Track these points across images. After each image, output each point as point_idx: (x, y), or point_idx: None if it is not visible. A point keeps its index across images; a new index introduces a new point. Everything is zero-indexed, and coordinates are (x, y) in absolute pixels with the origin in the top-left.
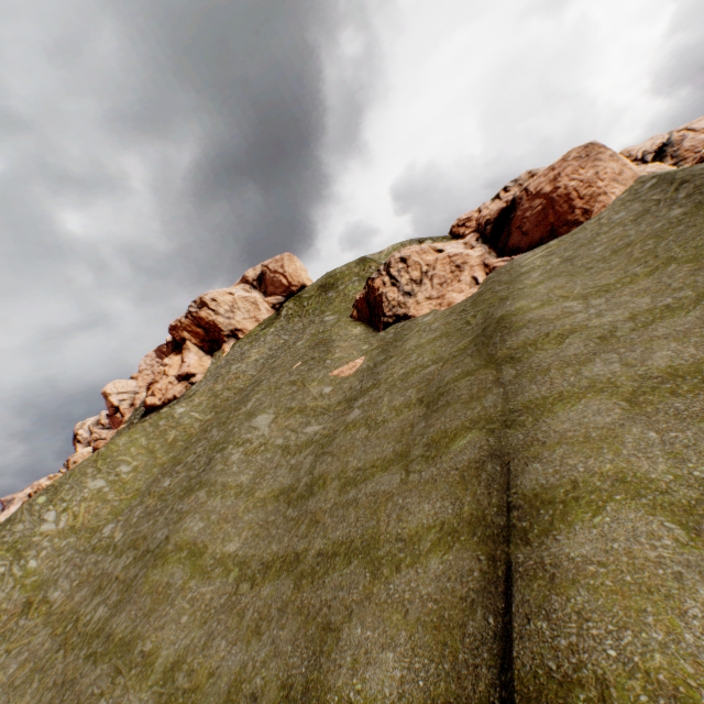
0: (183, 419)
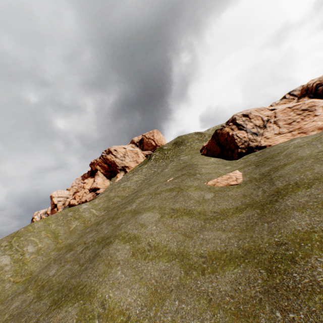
0: (84, 213)
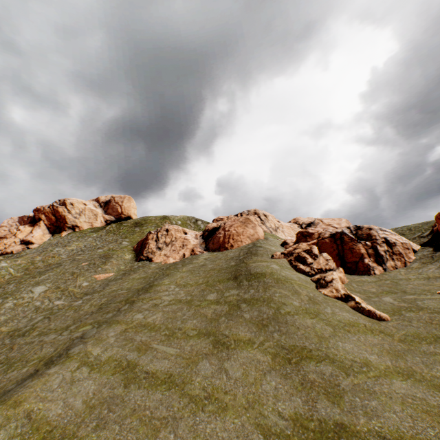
0: (1, 270)
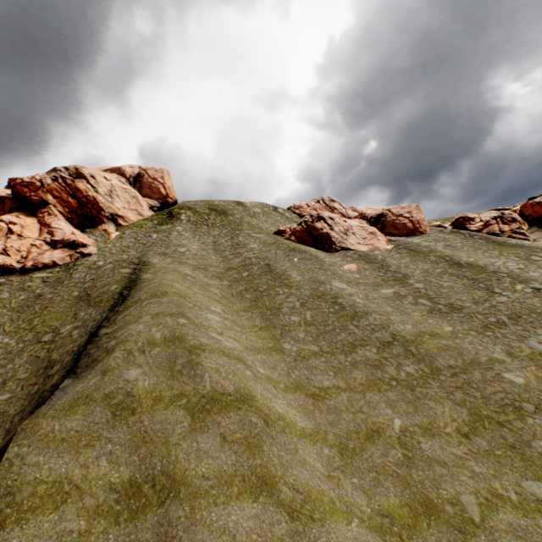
0: (205, 280)
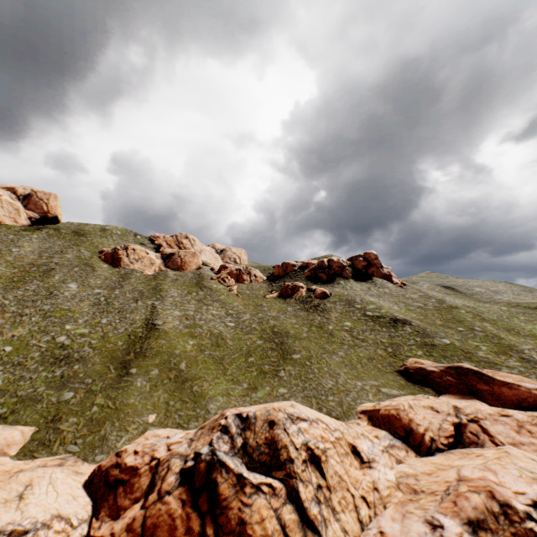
0: None
